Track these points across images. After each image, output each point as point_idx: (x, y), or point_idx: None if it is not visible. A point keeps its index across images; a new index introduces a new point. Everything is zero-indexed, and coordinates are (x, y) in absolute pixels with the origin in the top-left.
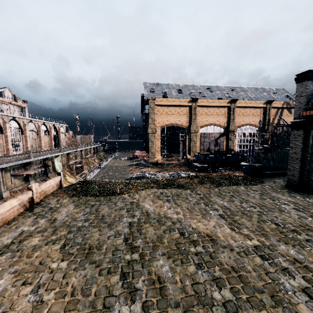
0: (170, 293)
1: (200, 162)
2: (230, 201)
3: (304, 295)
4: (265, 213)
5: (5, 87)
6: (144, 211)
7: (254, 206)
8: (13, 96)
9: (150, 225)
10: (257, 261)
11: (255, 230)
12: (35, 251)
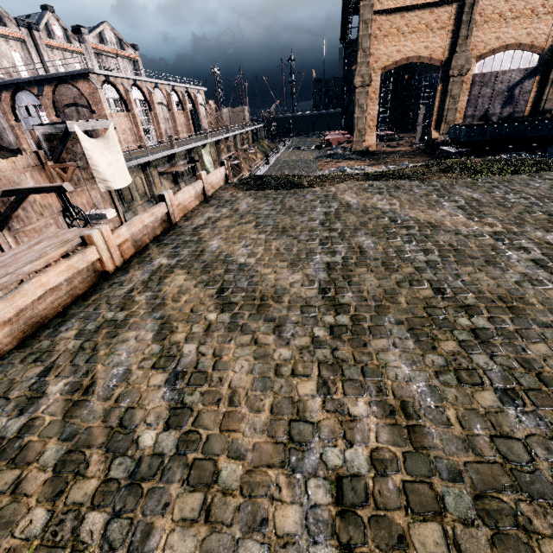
0: (370, 254)
1: (456, 144)
2: (486, 193)
3: (531, 262)
4: (541, 205)
5: (103, 22)
6: (343, 203)
7: (526, 198)
8: (117, 38)
9: (352, 214)
10: (486, 242)
11: (507, 219)
12: (231, 229)
